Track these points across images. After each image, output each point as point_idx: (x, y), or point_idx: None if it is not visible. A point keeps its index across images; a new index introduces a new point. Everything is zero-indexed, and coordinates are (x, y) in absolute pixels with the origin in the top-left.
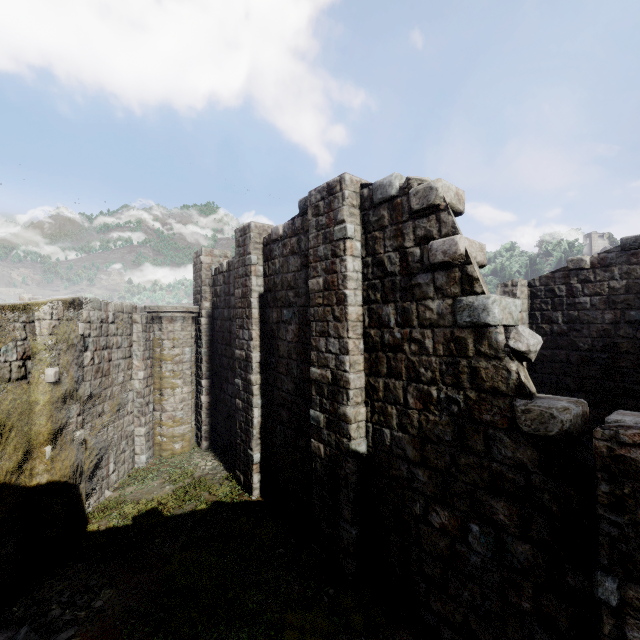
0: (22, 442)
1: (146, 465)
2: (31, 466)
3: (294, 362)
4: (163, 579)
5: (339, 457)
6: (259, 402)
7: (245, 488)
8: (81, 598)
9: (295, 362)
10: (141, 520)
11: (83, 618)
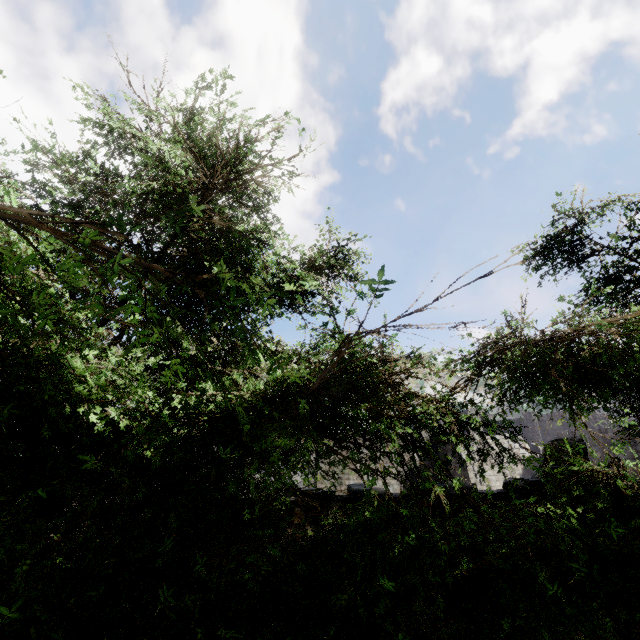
0: None
1: None
2: None
3: None
4: None
5: None
6: None
7: None
8: None
9: None
10: None
11: None
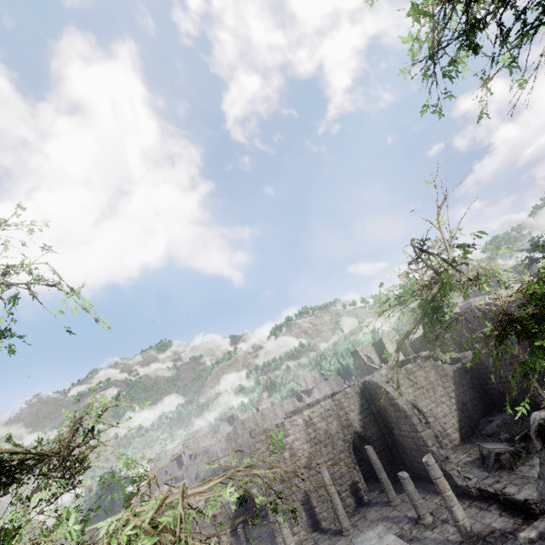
0: None
1: None
2: None
3: None
4: None
5: None
6: None
7: None
8: None
9: None
10: None
11: None
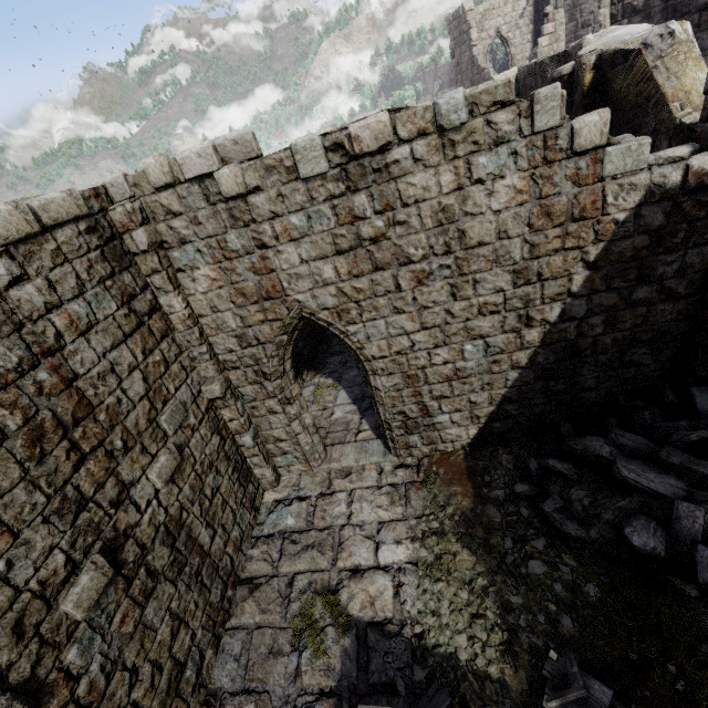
0: None
1: None
2: None
3: None
4: None
5: None
6: None
7: None
8: None
9: None
10: None
11: None
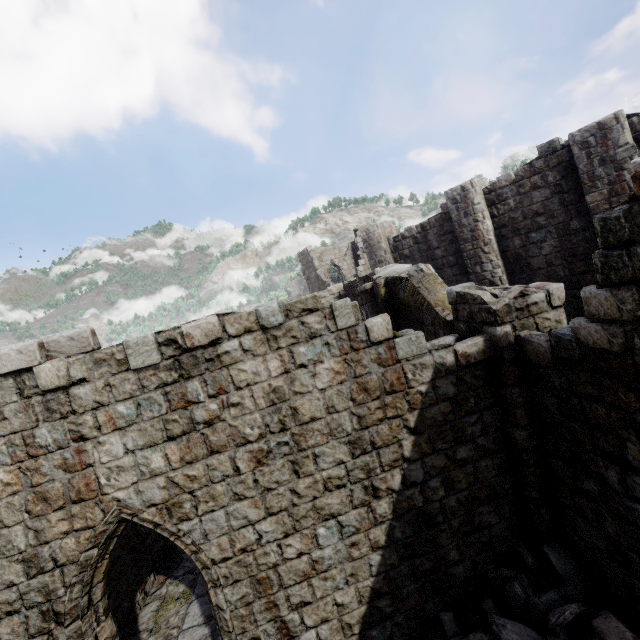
0: None
1: None
2: None
3: (558, 267)
4: None
5: None
6: None
7: None
8: None
9: (560, 266)
10: None
11: None
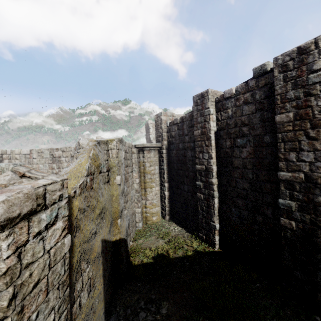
0: (109, 217)
1: (141, 228)
2: (112, 230)
3: (249, 170)
4: (194, 298)
5: (316, 230)
6: (217, 195)
7: (208, 243)
8: (151, 306)
9: (250, 170)
10: (159, 260)
11: (160, 320)
